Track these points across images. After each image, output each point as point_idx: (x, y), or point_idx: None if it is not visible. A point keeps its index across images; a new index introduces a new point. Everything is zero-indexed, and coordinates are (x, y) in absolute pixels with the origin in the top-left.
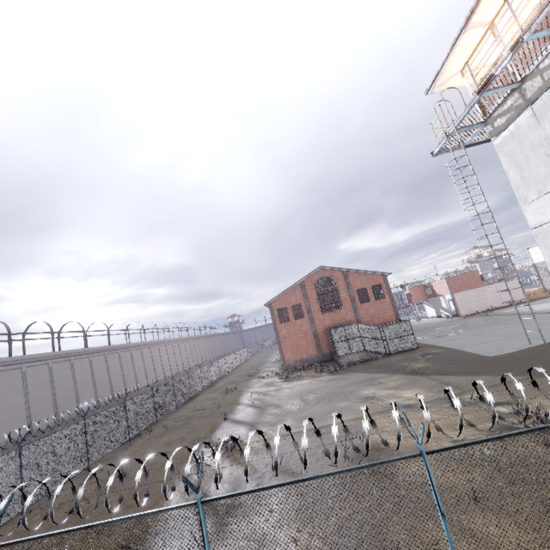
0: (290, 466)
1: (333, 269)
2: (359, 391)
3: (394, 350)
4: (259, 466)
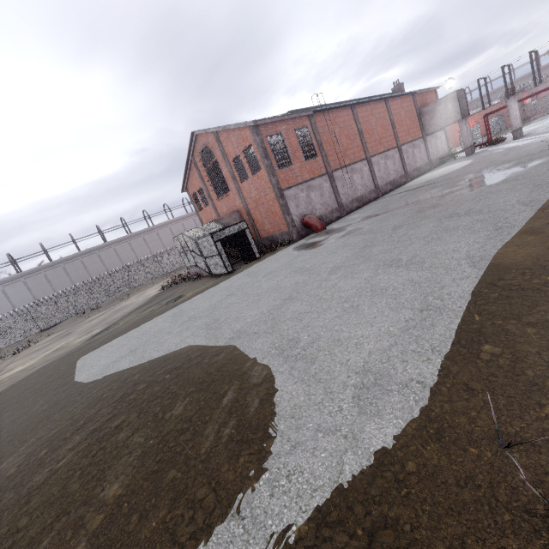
0: None
1: (203, 132)
2: (74, 337)
3: (214, 271)
4: None
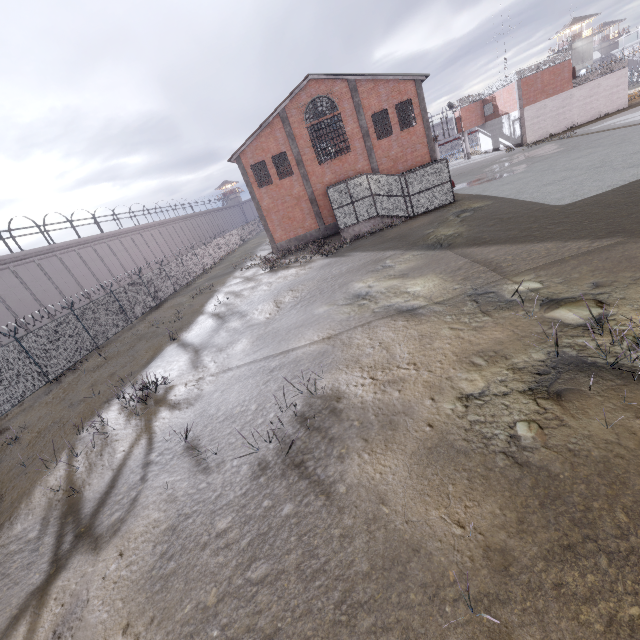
0: (203, 438)
1: (331, 78)
2: (352, 284)
3: (421, 209)
4: (163, 436)
